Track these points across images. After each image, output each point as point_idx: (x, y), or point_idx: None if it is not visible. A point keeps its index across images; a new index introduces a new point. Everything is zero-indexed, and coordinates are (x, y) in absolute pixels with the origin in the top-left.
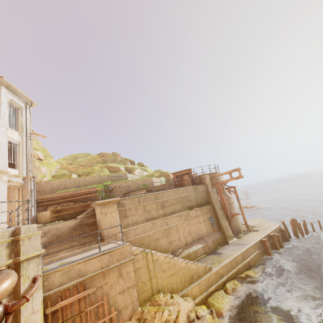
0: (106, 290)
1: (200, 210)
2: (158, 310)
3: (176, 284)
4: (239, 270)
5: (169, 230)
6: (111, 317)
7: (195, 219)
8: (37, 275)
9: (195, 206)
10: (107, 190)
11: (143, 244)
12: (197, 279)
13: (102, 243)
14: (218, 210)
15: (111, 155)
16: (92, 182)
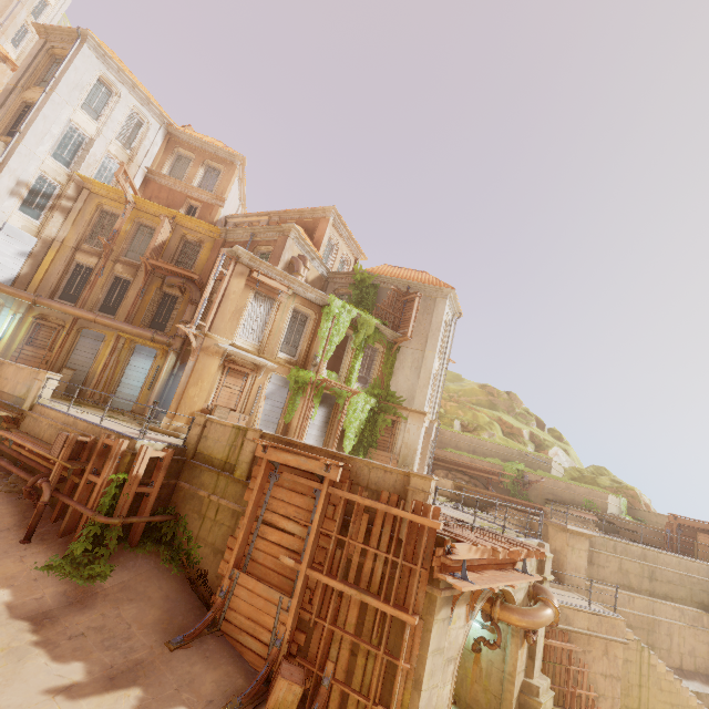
0: (588, 659)
1: None
2: None
3: None
4: None
5: (654, 624)
6: (587, 695)
7: None
8: None
9: None
10: (520, 480)
11: None
12: None
13: (561, 586)
14: None
15: (505, 396)
16: (494, 453)
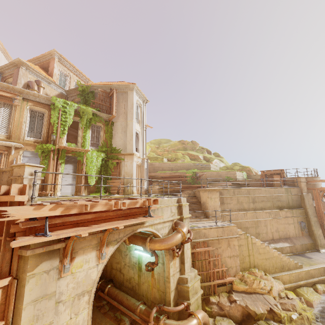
0: (220, 252)
1: (290, 212)
2: (256, 279)
3: (269, 267)
4: None
5: (258, 223)
6: (222, 270)
7: (284, 219)
8: (188, 228)
9: (285, 207)
10: (195, 176)
11: None
12: (287, 270)
13: (208, 219)
14: (311, 217)
15: (190, 143)
16: (182, 167)
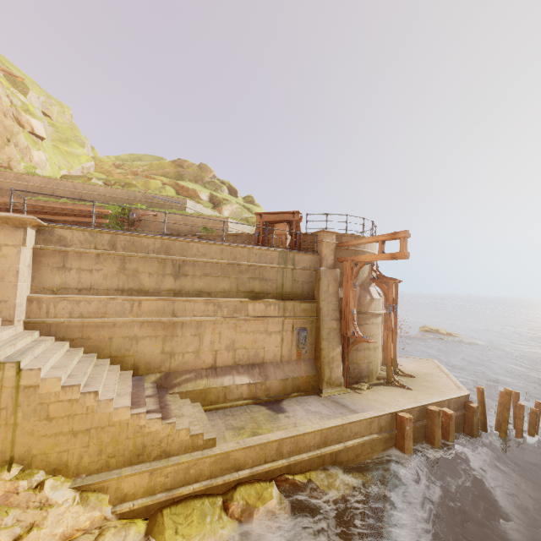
0: None
1: (280, 306)
2: None
3: (81, 457)
4: (300, 464)
5: (175, 327)
6: None
7: (258, 322)
8: None
9: (270, 294)
10: (125, 219)
11: (90, 338)
12: (155, 458)
13: None
14: (326, 319)
15: (195, 167)
16: (110, 198)
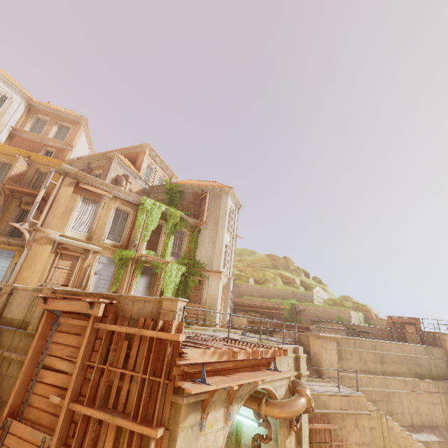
0: (344, 434)
1: (435, 385)
2: None
3: None
4: None
5: (389, 395)
6: None
7: (426, 395)
8: None
9: (426, 375)
10: (294, 311)
11: None
12: None
13: (322, 380)
14: None
15: (283, 260)
16: (275, 295)
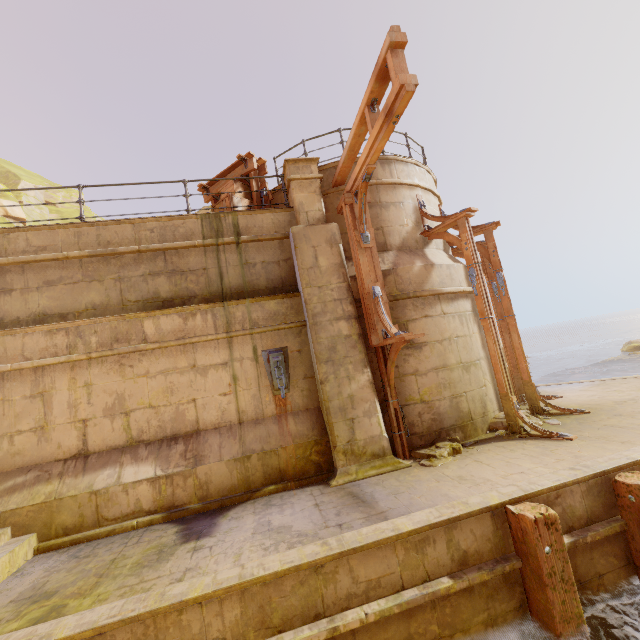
0: None
1: (217, 314)
2: None
3: None
4: None
5: None
6: None
7: (172, 351)
8: None
9: (196, 297)
10: None
11: None
12: None
13: None
14: (320, 320)
15: None
16: None
